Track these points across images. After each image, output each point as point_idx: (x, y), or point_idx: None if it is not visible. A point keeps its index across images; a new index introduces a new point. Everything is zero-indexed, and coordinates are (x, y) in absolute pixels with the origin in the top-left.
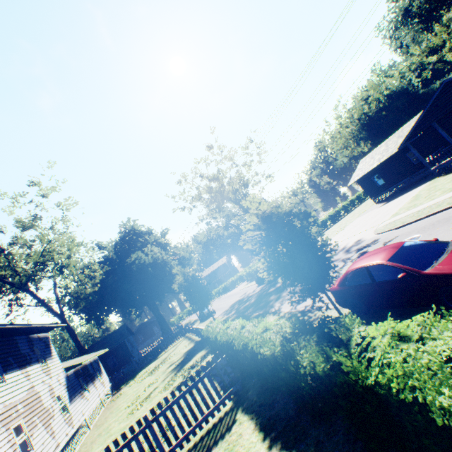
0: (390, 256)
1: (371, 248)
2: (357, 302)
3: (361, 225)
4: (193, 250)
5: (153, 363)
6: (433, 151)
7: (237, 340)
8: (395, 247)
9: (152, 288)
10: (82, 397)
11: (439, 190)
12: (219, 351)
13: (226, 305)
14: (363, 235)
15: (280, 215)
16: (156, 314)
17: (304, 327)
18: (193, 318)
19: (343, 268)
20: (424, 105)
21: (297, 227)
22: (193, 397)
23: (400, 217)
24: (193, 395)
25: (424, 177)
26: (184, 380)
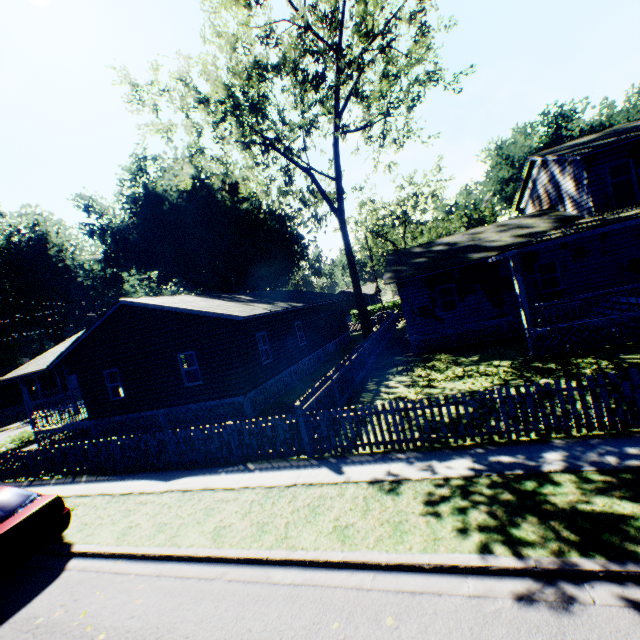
0: None
1: None
2: None
3: None
4: None
5: None
6: None
7: None
8: None
9: None
10: None
11: None
12: None
13: None
14: None
15: None
16: None
17: None
18: None
19: None
20: None
21: None
22: None
23: None
24: None
25: None
26: None
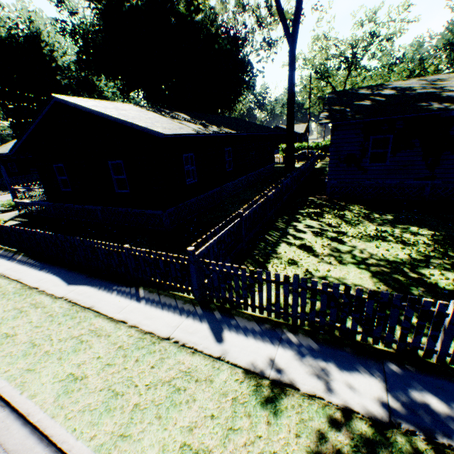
0: None
1: None
2: None
3: None
4: None
5: None
6: None
7: None
8: None
9: None
10: None
11: None
12: None
13: None
14: None
15: None
16: None
17: None
18: None
19: None
20: None
21: None
22: None
23: None
24: None
25: None
26: None
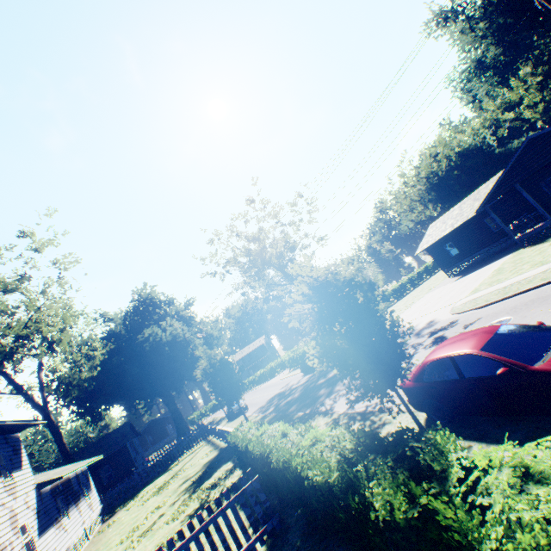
0: (483, 343)
1: (448, 331)
2: (438, 405)
3: (432, 303)
4: (224, 326)
5: (162, 477)
6: (516, 217)
7: (276, 454)
8: (489, 332)
9: (169, 374)
10: (58, 527)
11: (527, 263)
12: (251, 469)
13: (262, 399)
14: (436, 315)
15: (337, 284)
16: (171, 409)
17: (372, 442)
18: (219, 415)
19: (414, 357)
20: (501, 166)
21: (360, 301)
22: (210, 539)
23: (481, 294)
24: (210, 535)
25: (506, 248)
26: (199, 512)
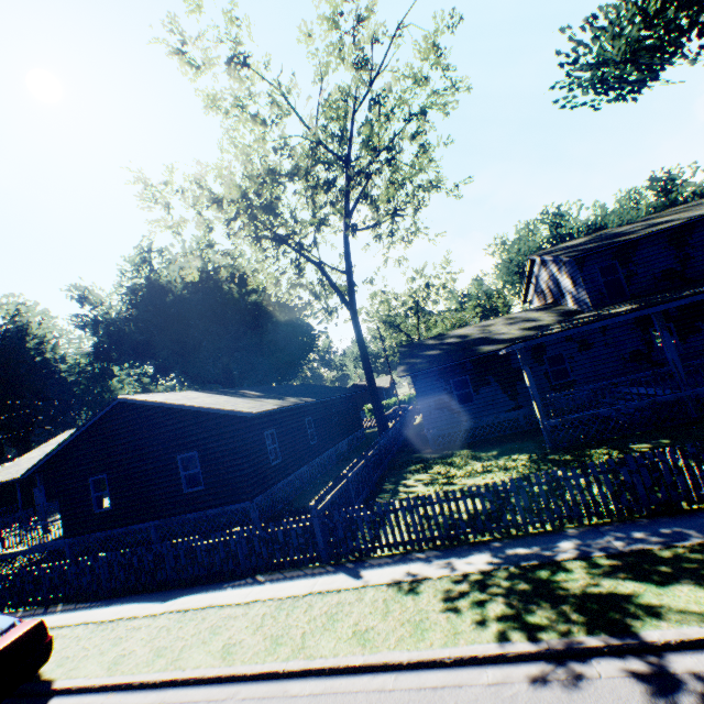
0: None
1: None
2: None
3: None
4: None
5: None
6: None
7: None
8: None
9: None
10: None
11: None
12: None
13: None
14: None
15: None
16: None
17: None
18: None
19: None
20: None
21: None
22: None
23: None
24: None
25: None
26: None
